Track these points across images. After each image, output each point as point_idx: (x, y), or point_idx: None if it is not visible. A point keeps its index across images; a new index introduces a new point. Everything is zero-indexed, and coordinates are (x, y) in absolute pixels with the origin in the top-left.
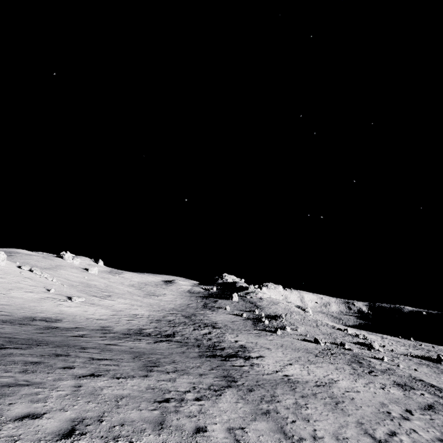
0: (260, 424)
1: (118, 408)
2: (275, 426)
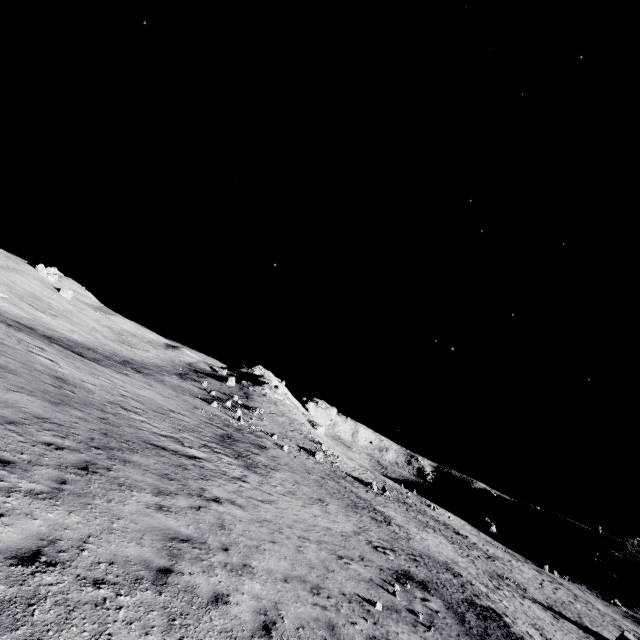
0: None
1: None
2: None
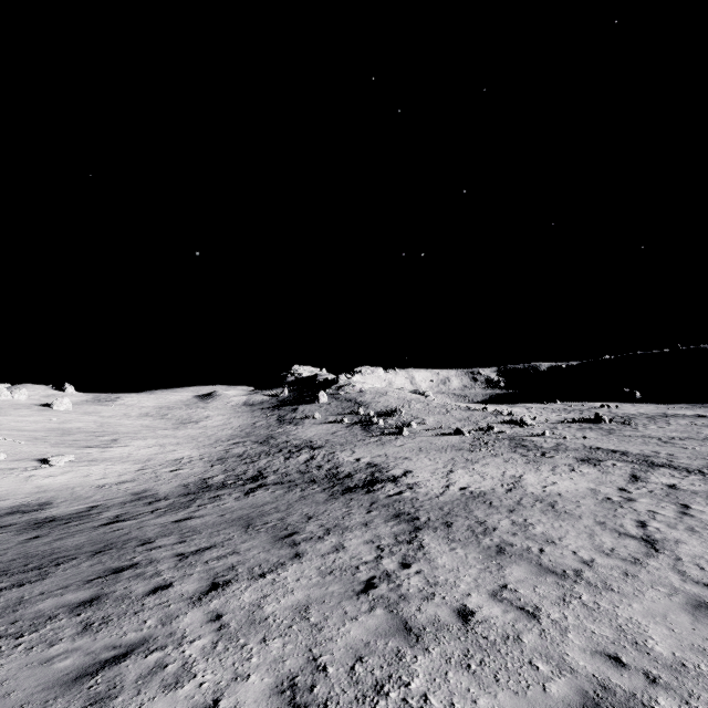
0: (514, 571)
1: (319, 630)
2: (531, 565)
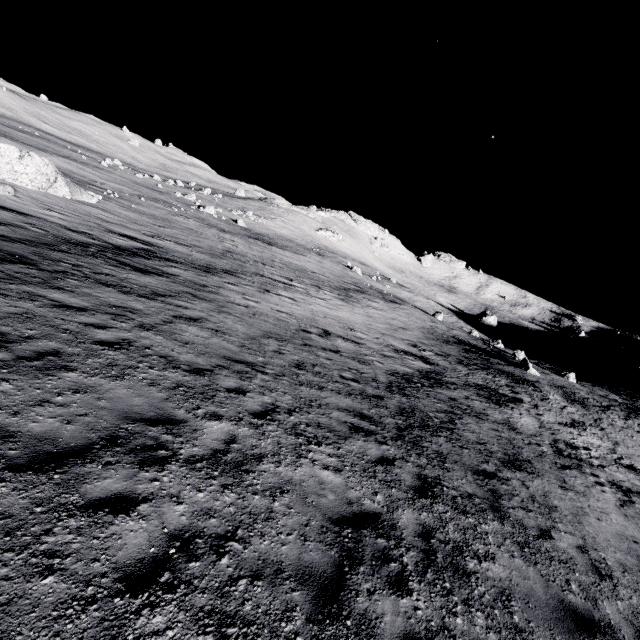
0: None
1: None
2: None
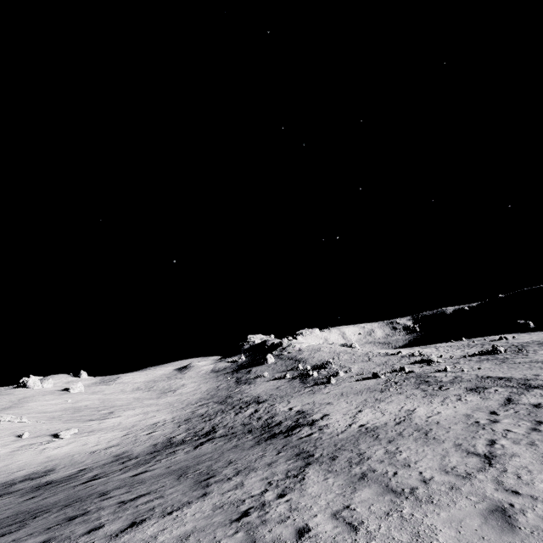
0: (363, 493)
1: None
2: (380, 487)
